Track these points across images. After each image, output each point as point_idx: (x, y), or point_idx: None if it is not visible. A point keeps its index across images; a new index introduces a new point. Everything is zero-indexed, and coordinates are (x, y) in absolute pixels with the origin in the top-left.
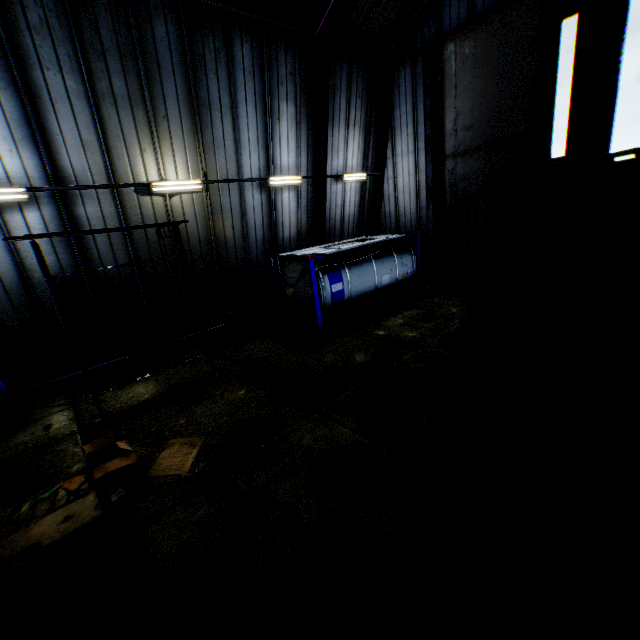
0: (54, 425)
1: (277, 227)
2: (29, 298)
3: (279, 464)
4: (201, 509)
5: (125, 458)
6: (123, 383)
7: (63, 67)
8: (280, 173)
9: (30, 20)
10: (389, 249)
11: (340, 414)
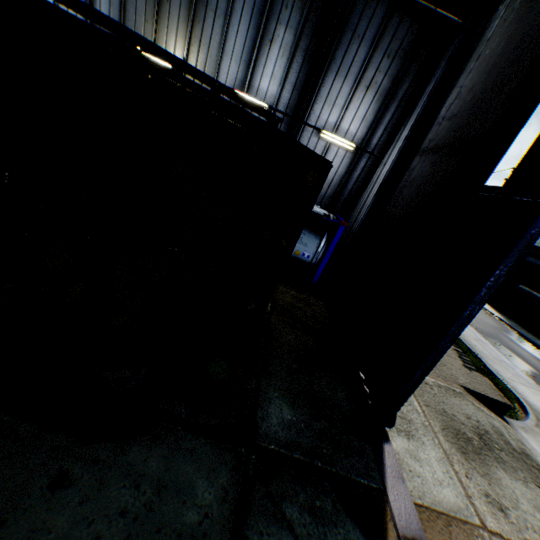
0: None
1: None
2: None
3: None
4: None
5: None
6: None
7: None
8: (256, 95)
9: None
10: None
11: None
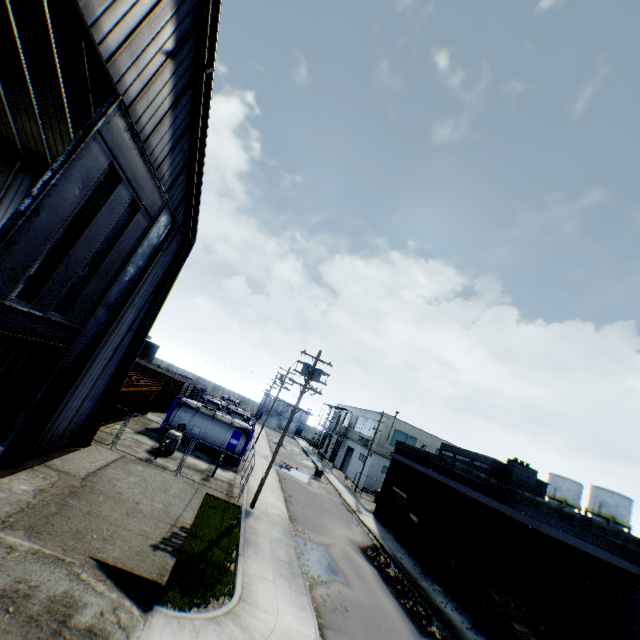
0: None
1: None
2: None
3: None
4: None
5: None
6: None
7: None
8: None
9: None
10: None
11: None
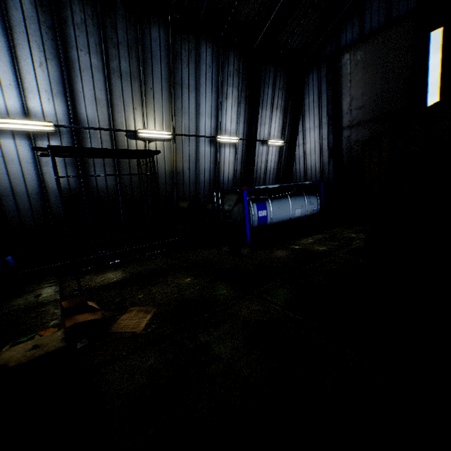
0: (43, 294)
1: (219, 172)
2: (43, 202)
3: (220, 329)
4: (151, 359)
5: (92, 314)
6: (99, 271)
7: (91, 50)
8: (224, 134)
9: (75, 20)
10: (300, 191)
11: (270, 296)
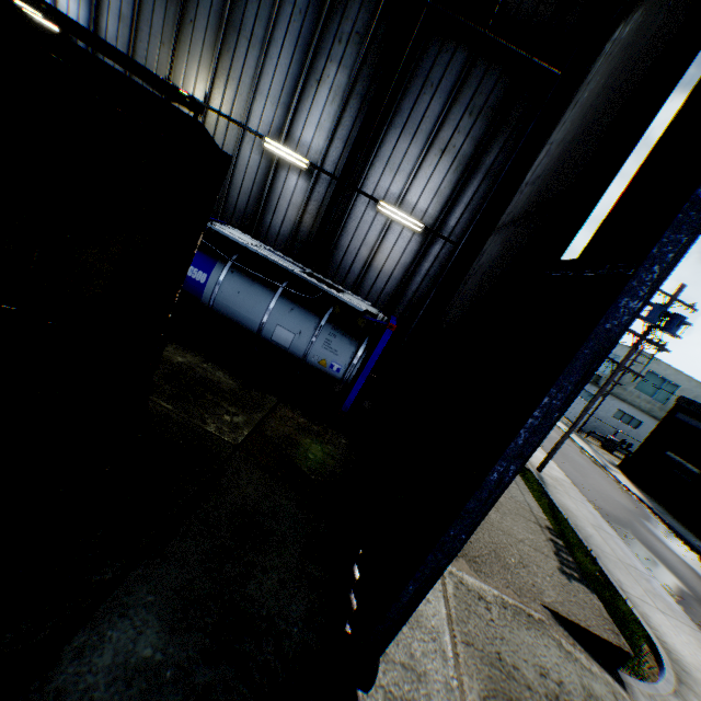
0: None
1: (267, 208)
2: None
3: None
4: None
5: None
6: None
7: None
8: (296, 148)
9: None
10: (324, 307)
11: None
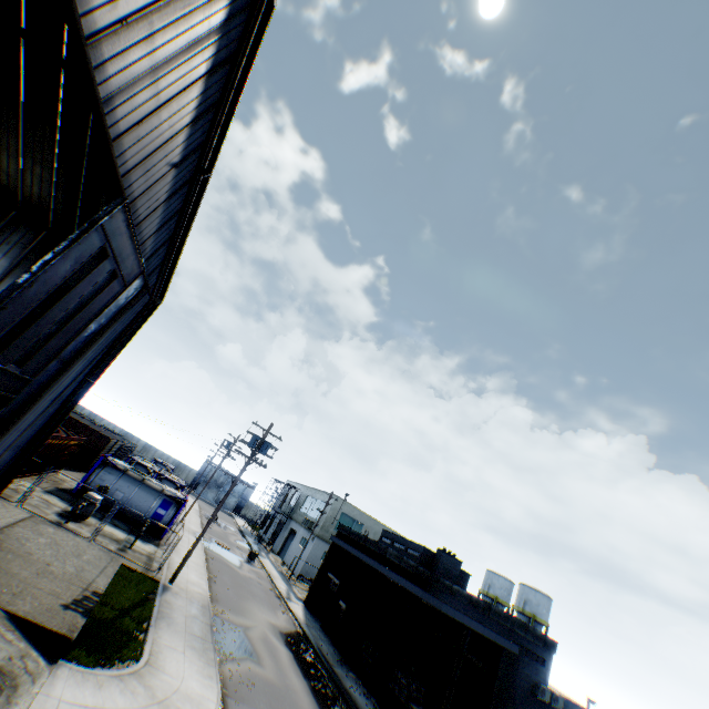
0: None
1: None
2: None
3: None
4: None
5: None
6: None
7: None
8: None
9: None
10: None
11: None
